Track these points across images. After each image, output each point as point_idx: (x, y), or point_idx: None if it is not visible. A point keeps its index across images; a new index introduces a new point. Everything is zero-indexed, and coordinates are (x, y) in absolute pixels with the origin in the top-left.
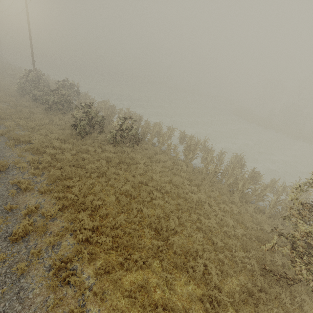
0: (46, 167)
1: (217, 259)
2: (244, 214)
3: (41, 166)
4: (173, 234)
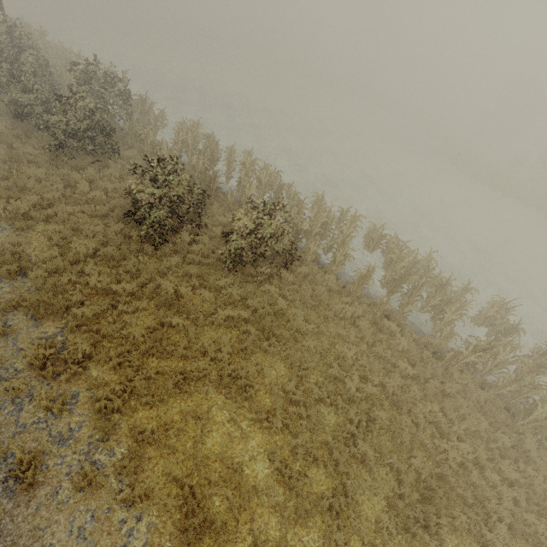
0: (80, 372)
1: None
2: None
3: (65, 375)
4: None
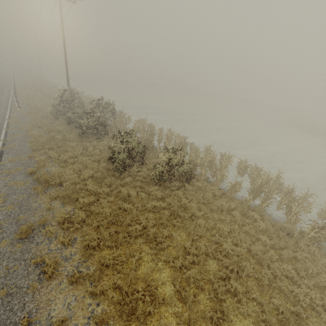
0: (79, 227)
1: None
2: None
3: (72, 228)
4: None
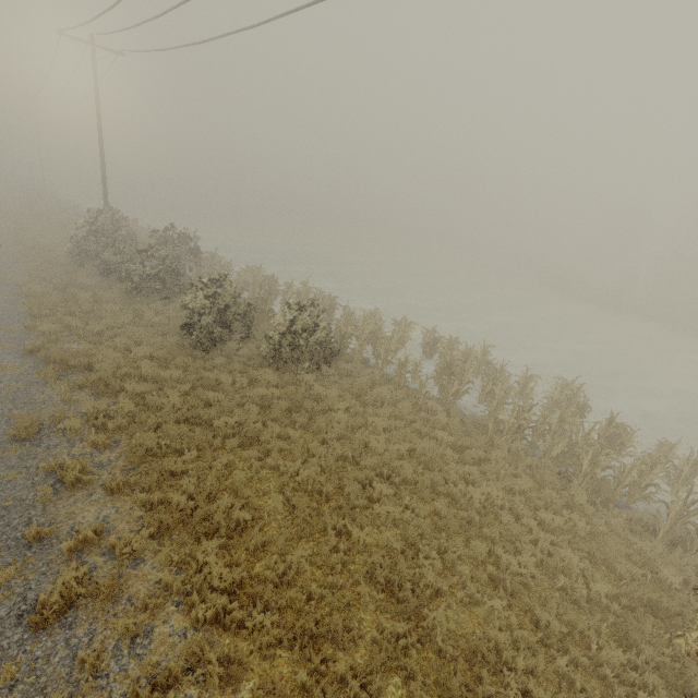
0: (124, 425)
1: (553, 671)
2: (607, 540)
3: (112, 425)
4: (431, 597)
